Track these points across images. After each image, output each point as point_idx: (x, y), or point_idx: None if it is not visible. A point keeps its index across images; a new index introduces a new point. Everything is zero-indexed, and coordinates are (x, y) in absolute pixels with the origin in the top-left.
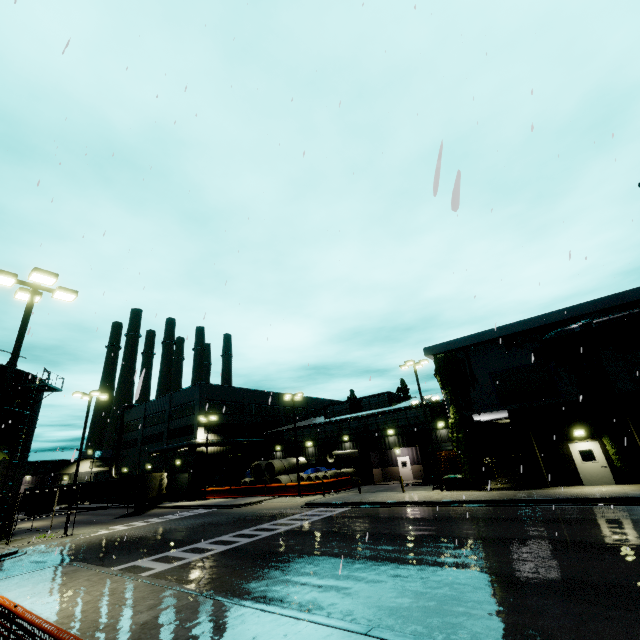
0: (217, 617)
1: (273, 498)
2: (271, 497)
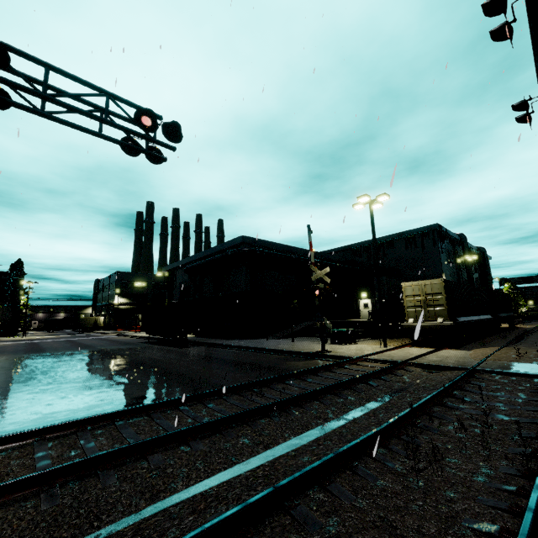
0: None
1: (129, 332)
2: (128, 331)
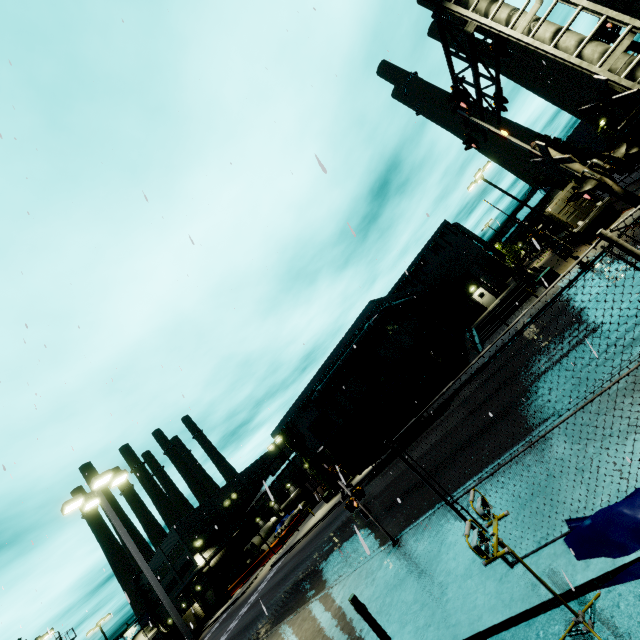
0: None
1: (263, 567)
2: (262, 567)
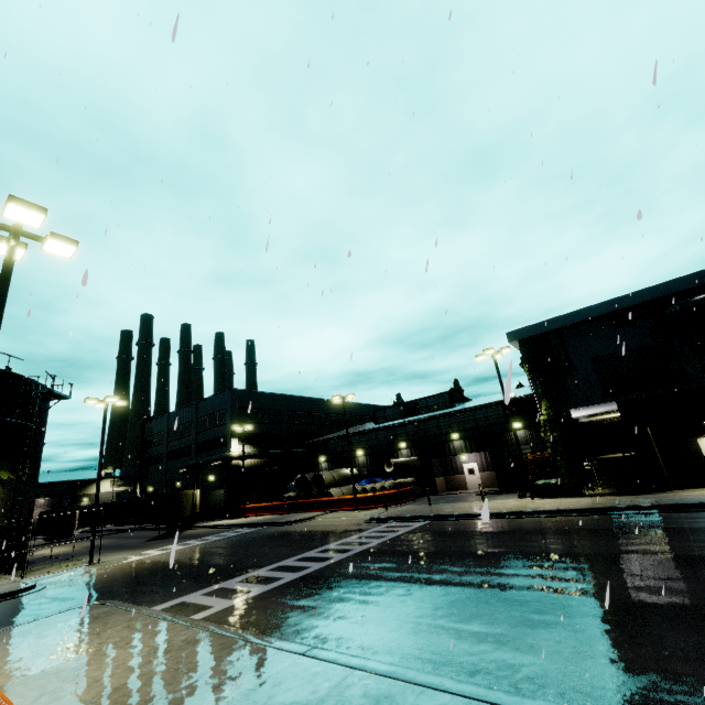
0: (344, 697)
1: (325, 513)
2: (323, 512)
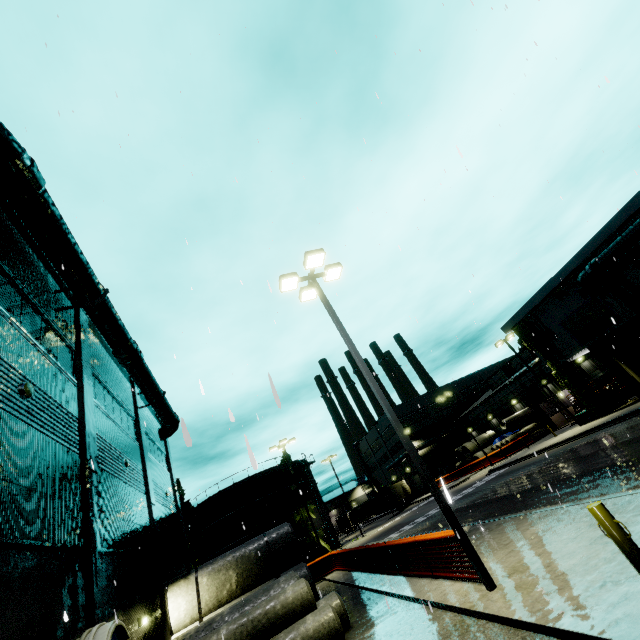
0: None
1: (476, 472)
2: (474, 472)
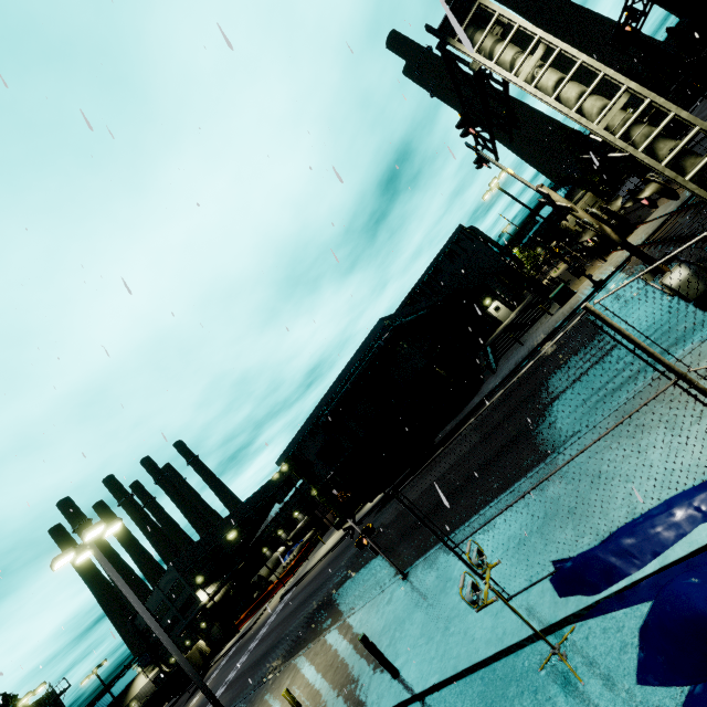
0: None
1: (273, 599)
2: (271, 599)
